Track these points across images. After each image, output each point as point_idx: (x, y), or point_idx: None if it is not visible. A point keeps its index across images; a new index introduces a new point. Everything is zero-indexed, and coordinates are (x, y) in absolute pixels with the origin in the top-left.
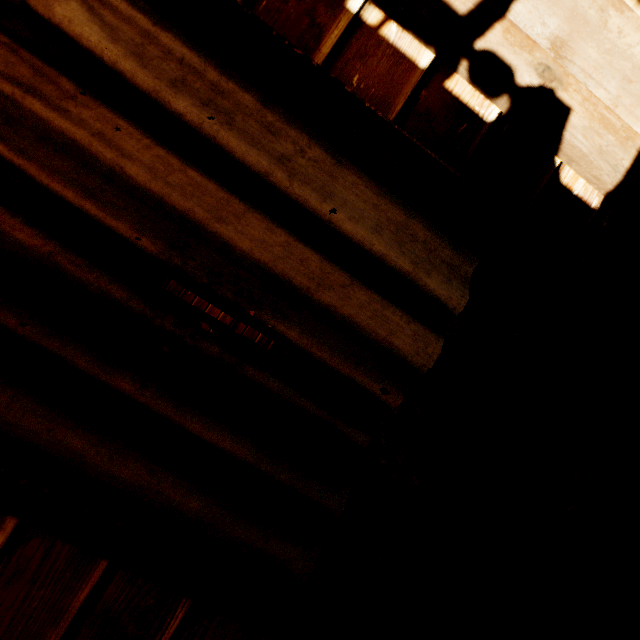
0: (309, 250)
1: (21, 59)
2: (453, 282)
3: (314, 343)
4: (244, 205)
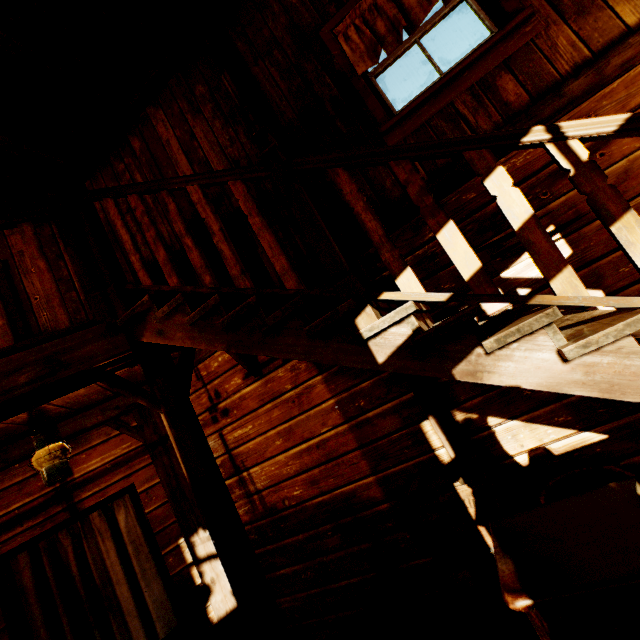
0: (133, 600)
1: (105, 525)
2: (166, 627)
3: (118, 630)
4: (126, 580)
